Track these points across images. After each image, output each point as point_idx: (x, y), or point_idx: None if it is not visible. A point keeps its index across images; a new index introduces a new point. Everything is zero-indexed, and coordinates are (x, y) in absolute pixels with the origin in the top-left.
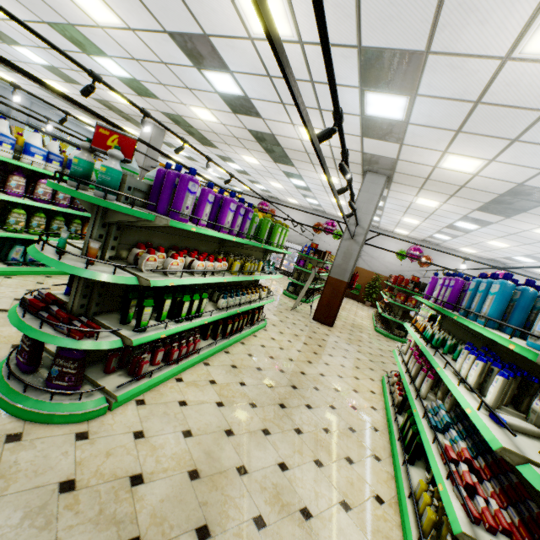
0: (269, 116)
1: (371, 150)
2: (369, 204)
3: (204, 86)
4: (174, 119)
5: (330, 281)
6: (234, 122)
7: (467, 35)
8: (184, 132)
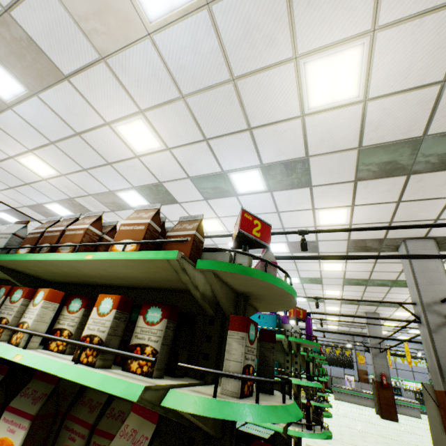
0: (317, 275)
1: (339, 249)
2: (409, 276)
3: (298, 284)
4: (349, 303)
5: (437, 398)
6: (336, 286)
7: (226, 239)
8: (371, 306)
